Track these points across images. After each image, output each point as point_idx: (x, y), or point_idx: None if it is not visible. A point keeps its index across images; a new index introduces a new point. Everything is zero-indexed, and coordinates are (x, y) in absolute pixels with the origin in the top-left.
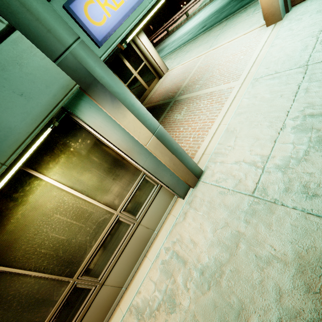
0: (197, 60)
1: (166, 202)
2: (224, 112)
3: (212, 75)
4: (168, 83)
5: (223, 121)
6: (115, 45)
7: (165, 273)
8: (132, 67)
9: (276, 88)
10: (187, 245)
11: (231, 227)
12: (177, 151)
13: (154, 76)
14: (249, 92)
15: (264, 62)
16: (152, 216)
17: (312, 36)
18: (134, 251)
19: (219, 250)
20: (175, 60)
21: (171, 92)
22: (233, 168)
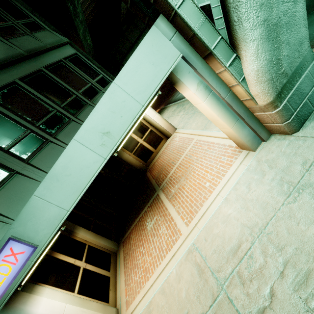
0: (190, 141)
1: None
2: (161, 269)
3: (183, 186)
4: (167, 154)
5: (155, 283)
6: (7, 299)
7: None
8: (137, 136)
9: (192, 291)
10: None
11: None
12: None
13: (161, 137)
14: (181, 264)
15: (210, 223)
16: None
17: (251, 231)
18: None
19: None
20: (184, 117)
21: (162, 175)
22: None
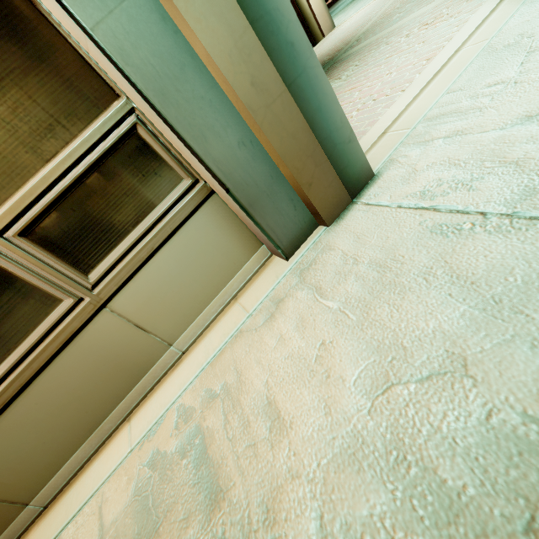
0: None
1: (225, 256)
2: (478, 19)
3: None
4: (327, 45)
5: (474, 36)
6: None
7: (142, 512)
8: None
9: None
10: (249, 422)
11: (487, 386)
12: (276, 29)
13: None
14: None
15: None
16: (163, 290)
17: None
18: (80, 395)
19: (388, 504)
20: (353, 8)
21: (330, 54)
22: (514, 139)
